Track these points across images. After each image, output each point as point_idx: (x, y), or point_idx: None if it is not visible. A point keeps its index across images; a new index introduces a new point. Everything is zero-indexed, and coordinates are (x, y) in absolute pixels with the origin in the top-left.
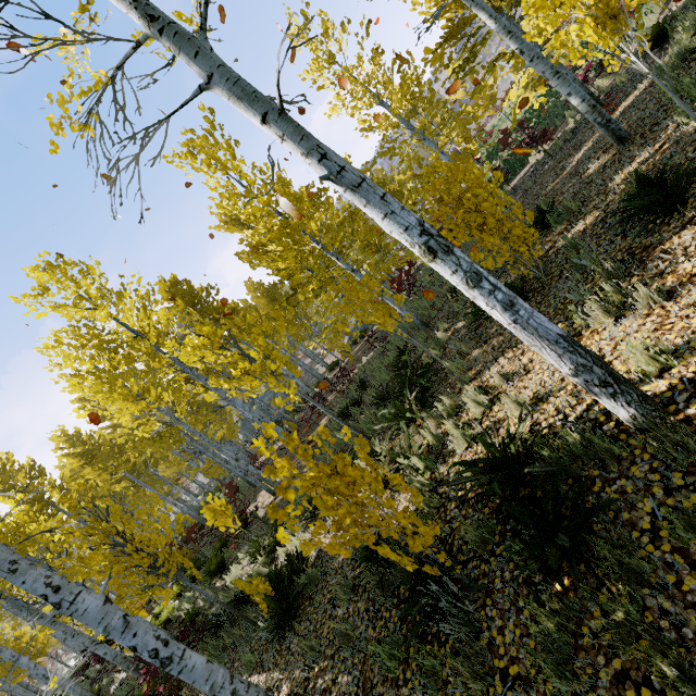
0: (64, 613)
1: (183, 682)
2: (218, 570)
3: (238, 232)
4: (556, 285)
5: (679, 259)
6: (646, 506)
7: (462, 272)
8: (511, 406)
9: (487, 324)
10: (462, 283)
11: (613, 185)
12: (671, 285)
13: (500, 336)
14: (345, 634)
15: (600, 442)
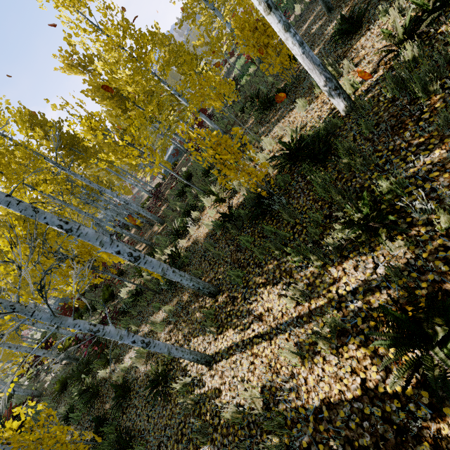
0: (75, 234)
1: (107, 346)
2: (110, 298)
3: (81, 73)
4: (302, 84)
5: (359, 50)
6: (351, 134)
7: (283, 21)
8: (289, 133)
9: (268, 113)
10: (282, 29)
11: (327, 32)
12: (357, 62)
13: (276, 116)
14: (218, 254)
15: (333, 119)
